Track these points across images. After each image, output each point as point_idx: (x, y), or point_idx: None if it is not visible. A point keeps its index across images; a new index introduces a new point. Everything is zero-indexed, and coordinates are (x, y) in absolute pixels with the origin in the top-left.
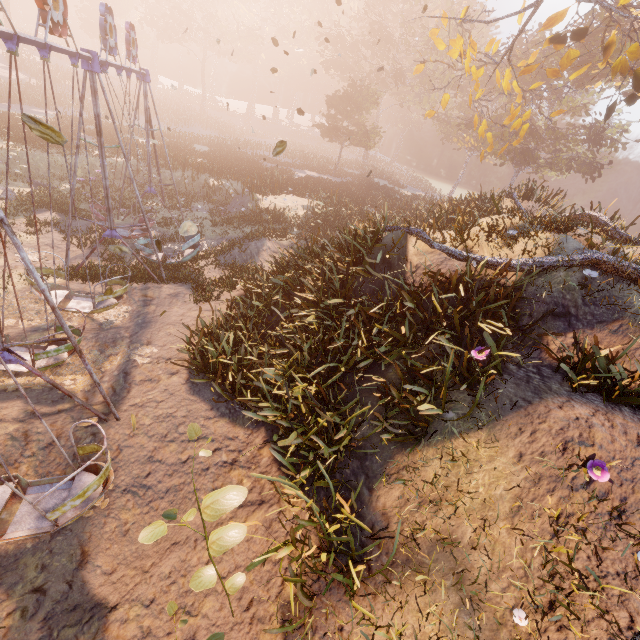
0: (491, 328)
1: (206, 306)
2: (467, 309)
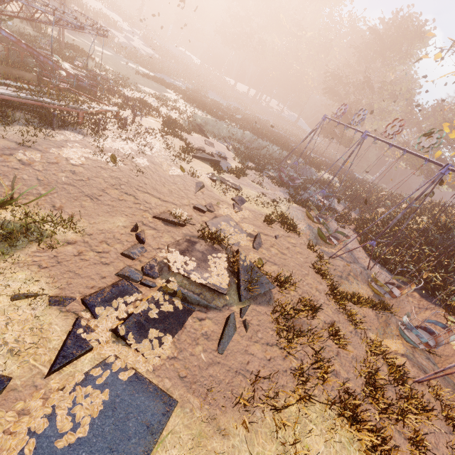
0: None
1: (345, 230)
2: None
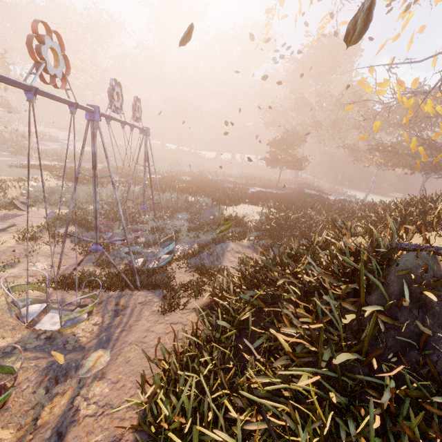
0: None
1: (172, 317)
2: None
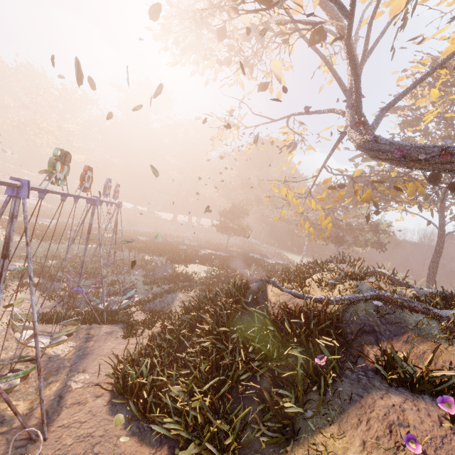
0: (325, 341)
1: (132, 340)
2: (309, 330)
